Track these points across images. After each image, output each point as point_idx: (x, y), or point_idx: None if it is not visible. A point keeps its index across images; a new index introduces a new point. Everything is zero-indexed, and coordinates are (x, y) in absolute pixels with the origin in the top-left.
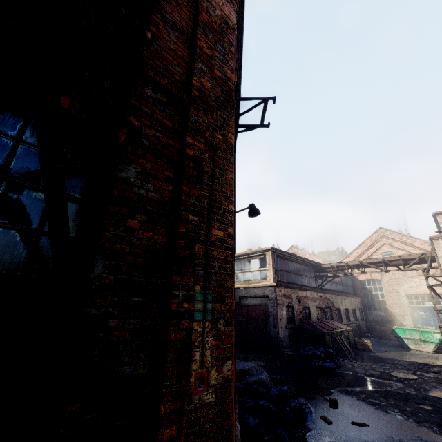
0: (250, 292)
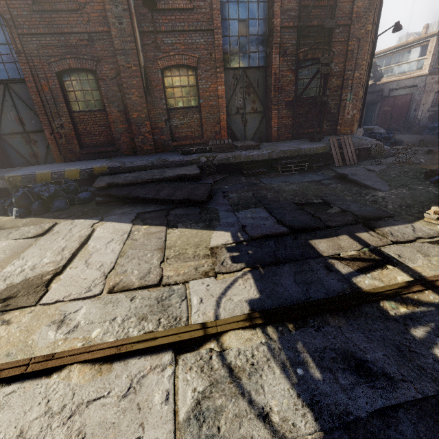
0: (400, 84)
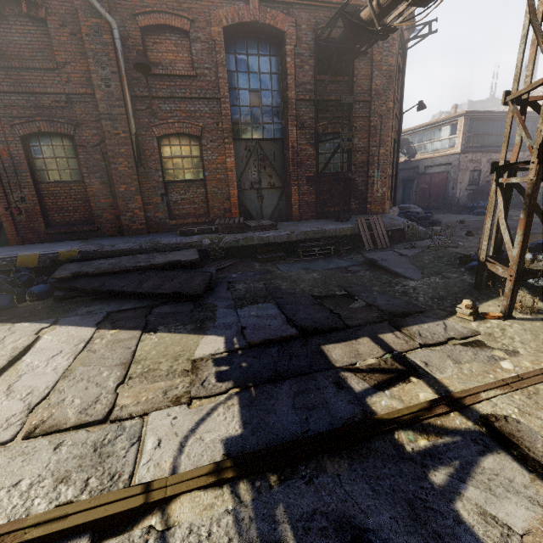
0: (435, 162)
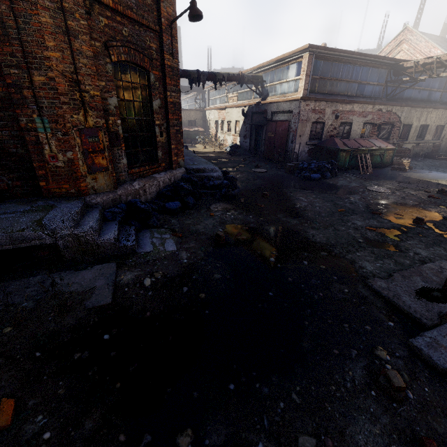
0: (279, 107)
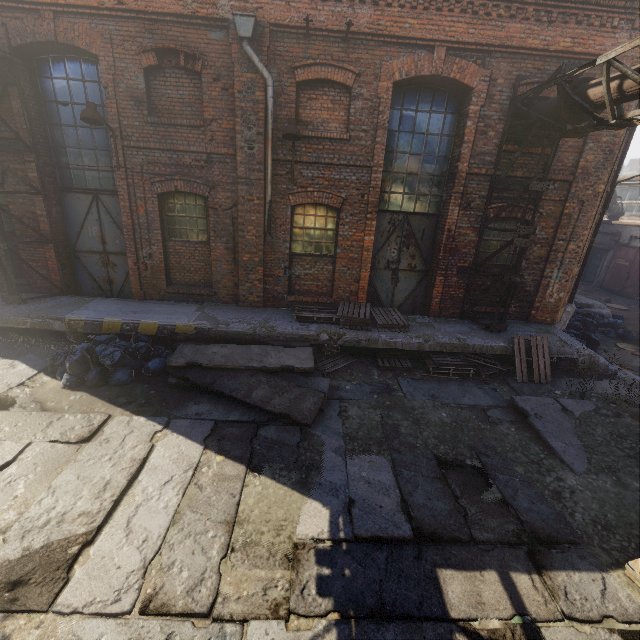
0: None
